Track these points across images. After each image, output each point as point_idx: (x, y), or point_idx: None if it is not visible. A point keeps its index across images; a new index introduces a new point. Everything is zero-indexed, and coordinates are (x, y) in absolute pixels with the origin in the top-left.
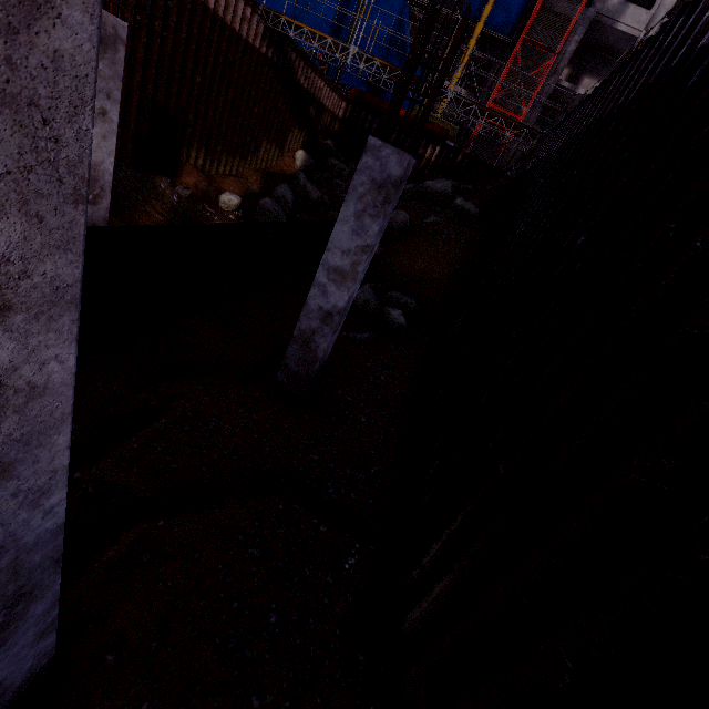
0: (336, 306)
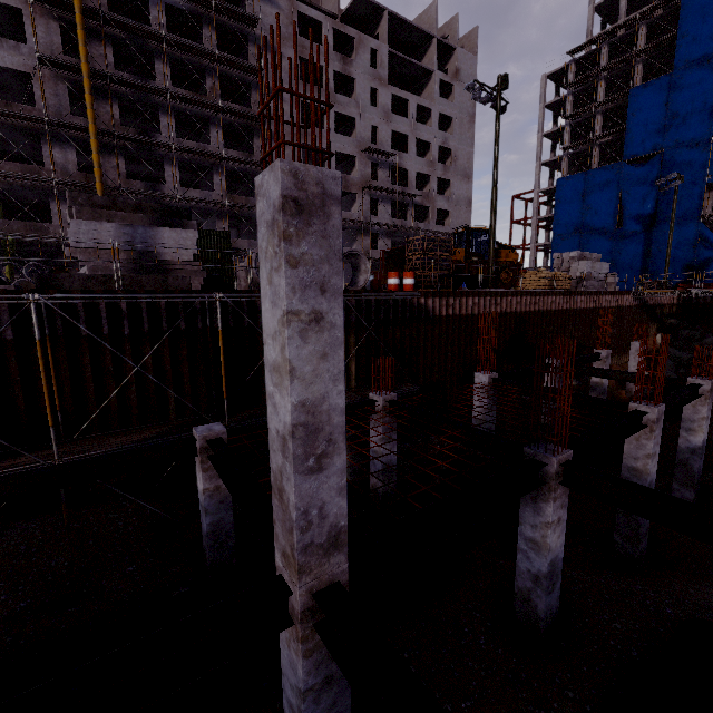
0: None
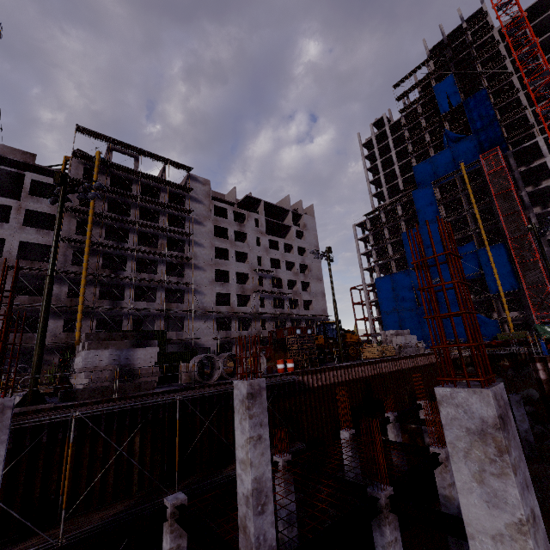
0: (526, 428)
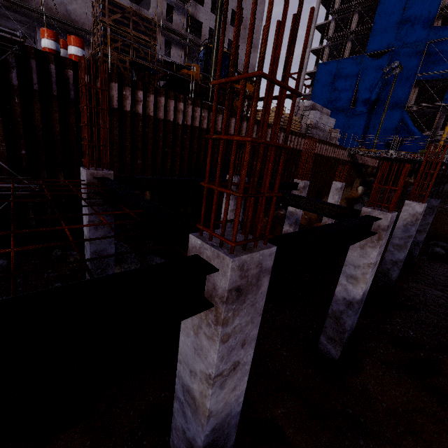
0: (419, 240)
